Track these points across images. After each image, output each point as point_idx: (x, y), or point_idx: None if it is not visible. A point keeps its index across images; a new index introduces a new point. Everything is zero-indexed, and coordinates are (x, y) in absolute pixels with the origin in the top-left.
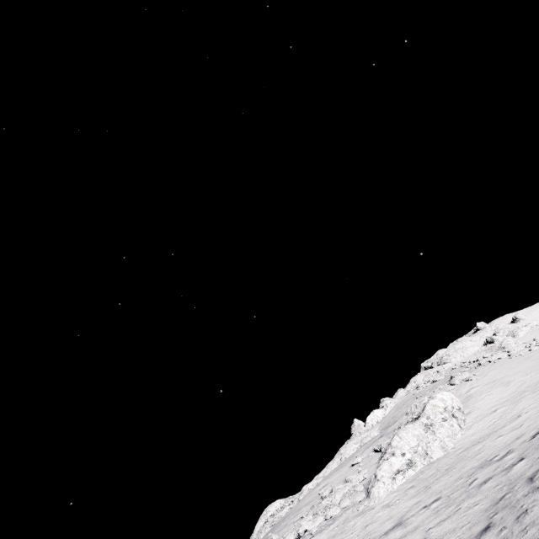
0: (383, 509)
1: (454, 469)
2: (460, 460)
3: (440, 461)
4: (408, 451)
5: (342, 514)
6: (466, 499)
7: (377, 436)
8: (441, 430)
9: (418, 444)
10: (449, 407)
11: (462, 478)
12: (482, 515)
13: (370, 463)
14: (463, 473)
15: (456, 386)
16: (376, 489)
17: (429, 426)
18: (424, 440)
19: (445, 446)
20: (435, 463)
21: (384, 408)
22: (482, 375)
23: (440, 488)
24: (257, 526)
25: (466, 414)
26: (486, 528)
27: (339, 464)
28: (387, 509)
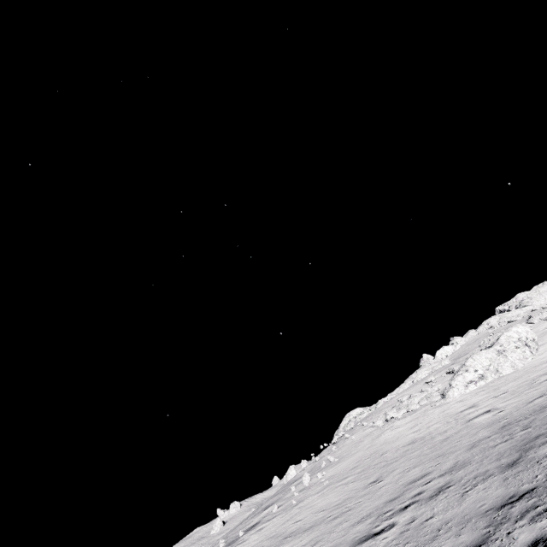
0: (457, 403)
1: (521, 378)
2: (527, 373)
3: (509, 375)
4: (481, 369)
5: (421, 408)
6: (527, 390)
7: (448, 364)
8: (513, 355)
9: (490, 364)
10: (523, 338)
11: (527, 381)
12: (538, 393)
13: (443, 381)
14: (529, 379)
15: (533, 324)
16: (451, 393)
17: (501, 352)
18: (496, 361)
19: (515, 366)
20: (505, 377)
21: (454, 345)
22: None
23: (507, 388)
24: (342, 424)
25: (540, 345)
26: (539, 397)
27: (412, 385)
28: (461, 403)
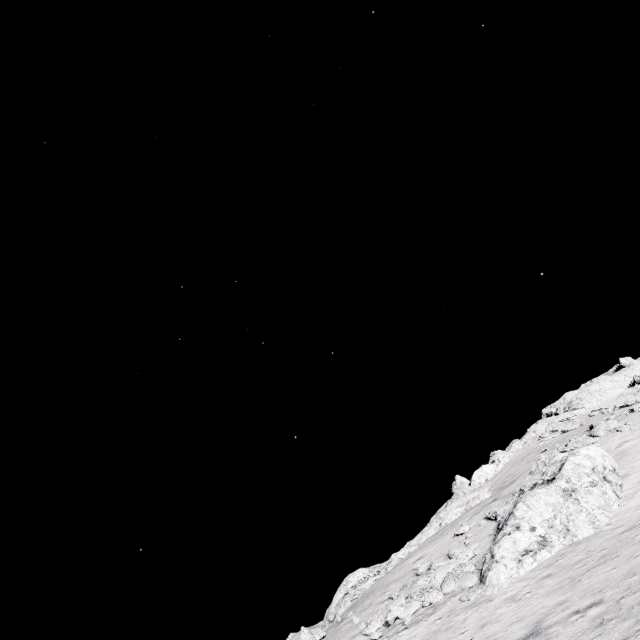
0: (507, 603)
1: (617, 557)
2: (624, 544)
3: (590, 543)
4: (540, 525)
5: (446, 603)
6: None
7: (489, 499)
8: (589, 499)
9: (555, 516)
10: (599, 467)
11: (636, 575)
12: None
13: (481, 535)
14: (636, 566)
15: (599, 438)
16: (495, 574)
17: (569, 492)
18: (564, 510)
19: (595, 521)
20: (582, 544)
21: (495, 464)
22: (638, 424)
23: (597, 585)
24: (335, 598)
25: (622, 477)
26: None
27: (438, 531)
28: (513, 605)
